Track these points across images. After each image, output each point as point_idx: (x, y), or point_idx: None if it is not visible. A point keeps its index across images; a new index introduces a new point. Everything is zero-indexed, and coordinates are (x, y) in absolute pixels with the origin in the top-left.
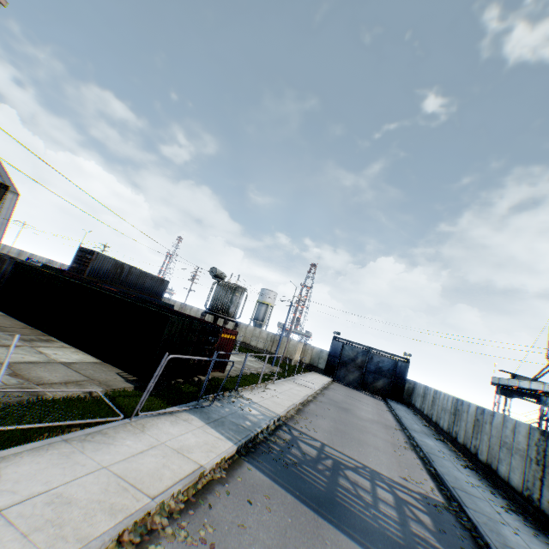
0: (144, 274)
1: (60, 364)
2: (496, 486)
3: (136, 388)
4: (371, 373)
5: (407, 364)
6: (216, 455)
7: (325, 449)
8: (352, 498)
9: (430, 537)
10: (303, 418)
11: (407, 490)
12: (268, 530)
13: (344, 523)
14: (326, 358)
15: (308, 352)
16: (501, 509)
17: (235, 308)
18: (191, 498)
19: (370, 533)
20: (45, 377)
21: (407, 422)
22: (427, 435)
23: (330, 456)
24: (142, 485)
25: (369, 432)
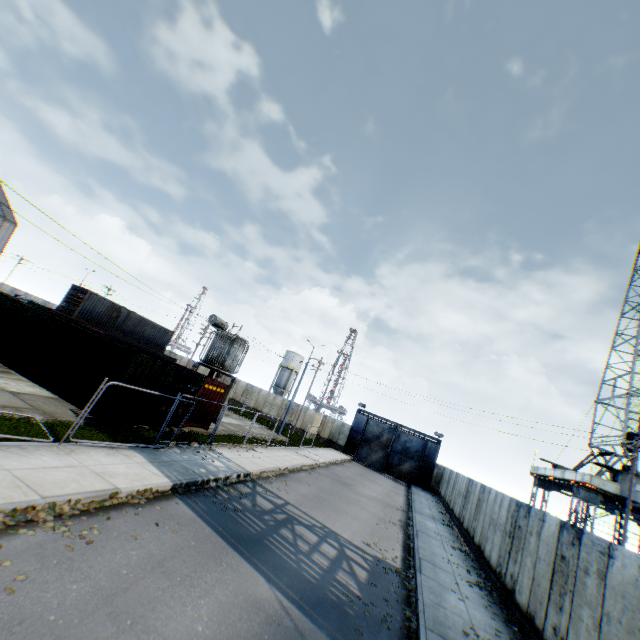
0: (145, 322)
1: (8, 392)
2: (479, 567)
3: (87, 424)
4: (396, 454)
5: (438, 446)
6: (141, 485)
7: (285, 507)
8: (283, 544)
9: (352, 585)
10: (280, 480)
11: (360, 551)
12: (162, 544)
13: (256, 557)
14: (347, 434)
15: (328, 425)
16: (466, 582)
17: (232, 361)
18: (92, 510)
19: (280, 569)
20: None
21: (417, 505)
22: (434, 519)
23: (287, 512)
24: (40, 487)
25: (358, 505)
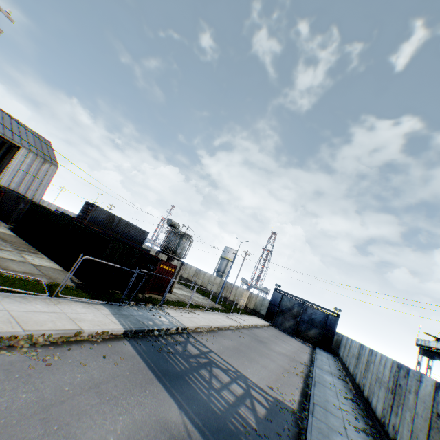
0: (130, 225)
1: (31, 264)
2: (367, 416)
3: (78, 287)
4: (304, 323)
5: (337, 318)
6: (100, 328)
7: (209, 354)
8: (200, 381)
9: (251, 418)
10: (210, 335)
11: (263, 392)
12: (103, 372)
13: (174, 388)
14: (267, 306)
15: (253, 299)
16: (353, 428)
17: (181, 250)
18: (59, 342)
19: (192, 399)
20: (13, 267)
21: (318, 362)
22: (331, 374)
23: (209, 358)
24: (25, 324)
25: (268, 357)
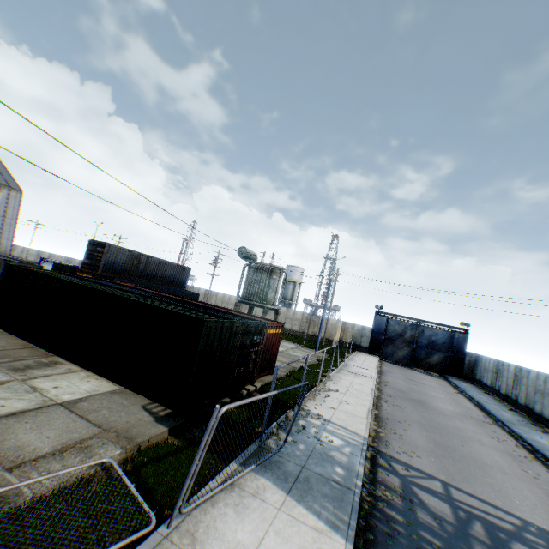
0: (163, 264)
1: (59, 406)
2: None
3: (171, 429)
4: (422, 348)
5: (466, 336)
6: None
7: (454, 497)
8: None
9: None
10: (389, 432)
11: None
12: None
13: None
14: (369, 336)
15: (348, 330)
16: None
17: (274, 293)
18: None
19: None
20: (28, 445)
21: (491, 409)
22: (528, 427)
23: (471, 513)
24: None
25: (471, 439)
